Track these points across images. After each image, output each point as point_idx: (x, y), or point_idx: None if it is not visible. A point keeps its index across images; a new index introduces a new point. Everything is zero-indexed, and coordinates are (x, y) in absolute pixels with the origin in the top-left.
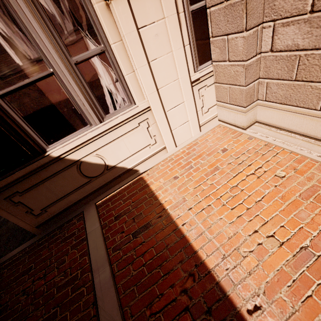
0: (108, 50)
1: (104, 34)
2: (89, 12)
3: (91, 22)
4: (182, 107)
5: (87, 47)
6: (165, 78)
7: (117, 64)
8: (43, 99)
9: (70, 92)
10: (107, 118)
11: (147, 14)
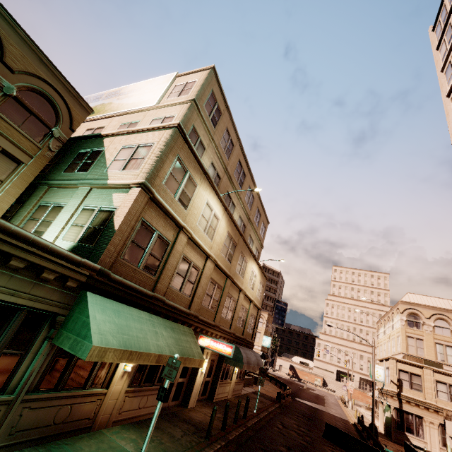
0: (423, 429)
1: (423, 427)
2: (422, 424)
3: (422, 425)
4: (436, 450)
5: (420, 426)
6: (433, 441)
7: (423, 432)
8: (409, 426)
9: (414, 429)
10: (417, 437)
11: (432, 430)
